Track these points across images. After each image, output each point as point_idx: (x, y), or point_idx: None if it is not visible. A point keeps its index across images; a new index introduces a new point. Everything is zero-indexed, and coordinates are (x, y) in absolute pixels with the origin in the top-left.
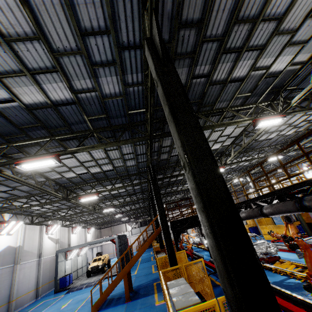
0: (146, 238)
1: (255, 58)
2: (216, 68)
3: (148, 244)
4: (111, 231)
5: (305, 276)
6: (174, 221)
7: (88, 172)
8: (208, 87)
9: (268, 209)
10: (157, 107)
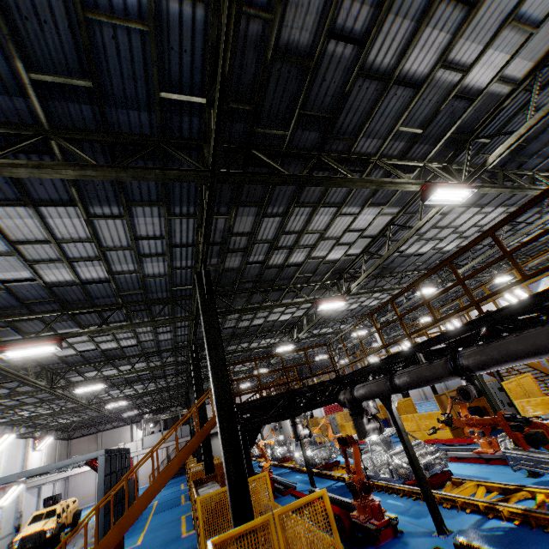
0: (174, 455)
1: (453, 33)
2: (380, 28)
3: (179, 465)
4: (95, 443)
5: (524, 511)
6: (247, 402)
7: (35, 277)
8: (353, 83)
9: (474, 355)
10: (237, 102)
